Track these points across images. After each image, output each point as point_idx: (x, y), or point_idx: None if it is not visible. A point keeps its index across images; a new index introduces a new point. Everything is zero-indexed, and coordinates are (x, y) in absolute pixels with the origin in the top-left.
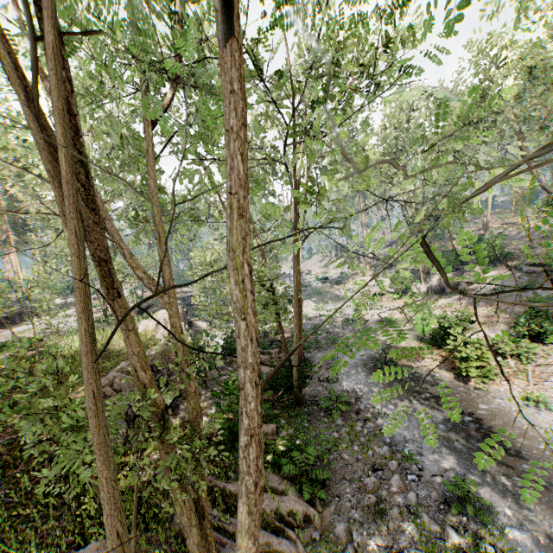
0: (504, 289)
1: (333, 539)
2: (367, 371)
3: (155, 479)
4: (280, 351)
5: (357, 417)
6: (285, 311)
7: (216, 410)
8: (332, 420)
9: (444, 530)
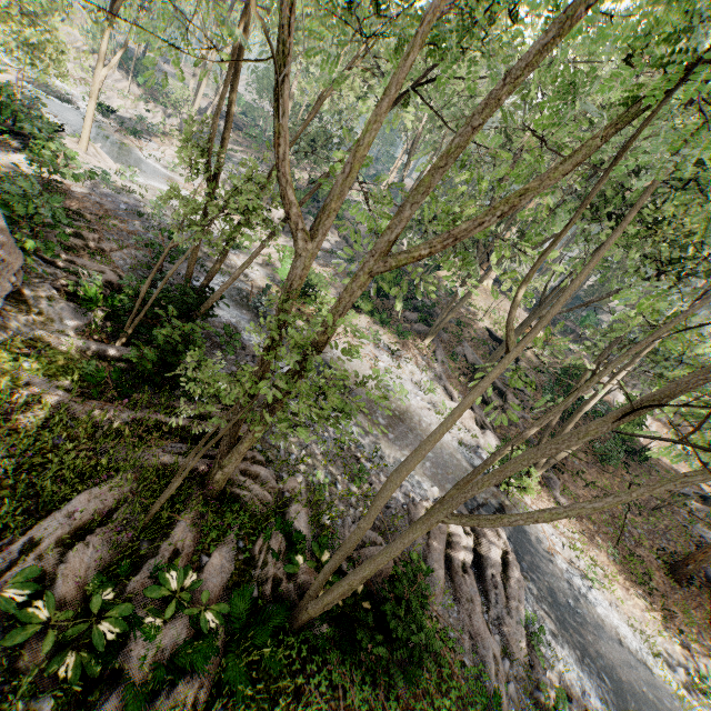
0: (334, 255)
1: (269, 448)
2: (236, 305)
3: (238, 425)
4: (99, 238)
5: (245, 353)
6: (242, 233)
7: (72, 326)
8: (223, 354)
9: (326, 432)
